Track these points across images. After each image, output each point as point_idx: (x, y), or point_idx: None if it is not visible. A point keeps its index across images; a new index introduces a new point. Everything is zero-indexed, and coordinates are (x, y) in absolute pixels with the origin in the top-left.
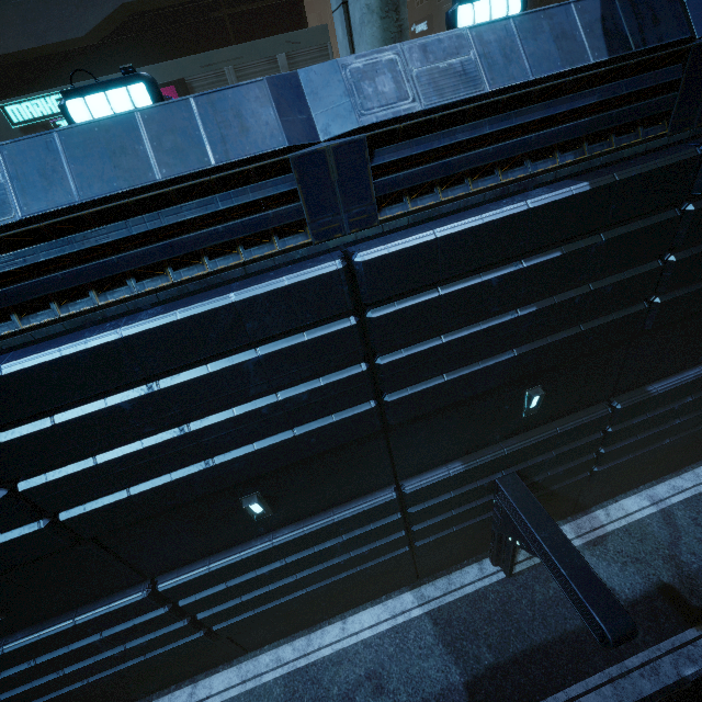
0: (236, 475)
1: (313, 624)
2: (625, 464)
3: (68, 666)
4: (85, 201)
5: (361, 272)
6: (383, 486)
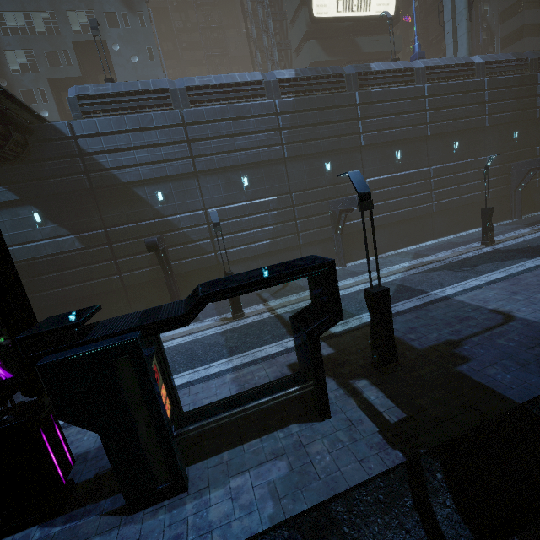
0: (458, 127)
1: (453, 233)
2: None
3: (402, 195)
4: (450, 64)
5: (486, 82)
6: (481, 155)
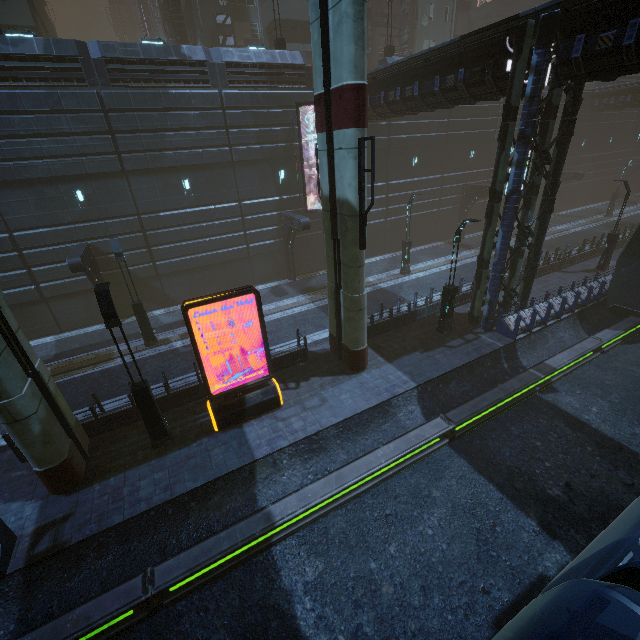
0: None
1: None
2: (177, 265)
3: None
4: None
5: None
6: None
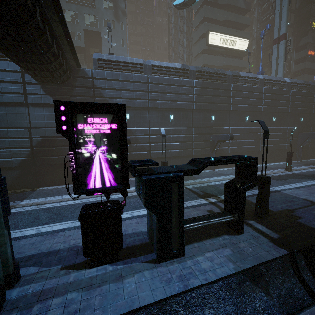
0: (276, 110)
1: (268, 163)
2: (313, 145)
3: (246, 139)
4: (275, 80)
5: (291, 91)
6: (285, 126)
